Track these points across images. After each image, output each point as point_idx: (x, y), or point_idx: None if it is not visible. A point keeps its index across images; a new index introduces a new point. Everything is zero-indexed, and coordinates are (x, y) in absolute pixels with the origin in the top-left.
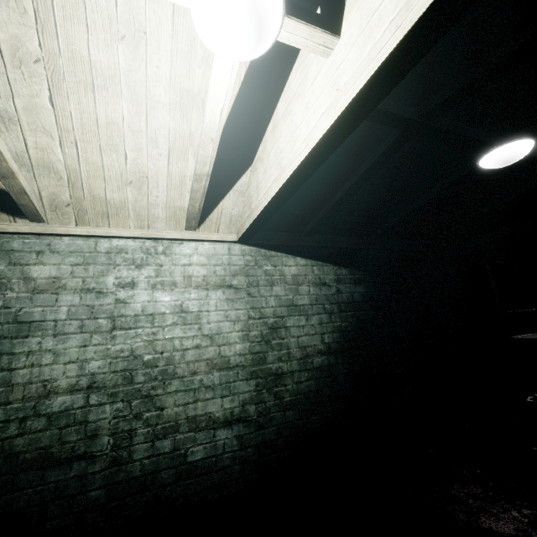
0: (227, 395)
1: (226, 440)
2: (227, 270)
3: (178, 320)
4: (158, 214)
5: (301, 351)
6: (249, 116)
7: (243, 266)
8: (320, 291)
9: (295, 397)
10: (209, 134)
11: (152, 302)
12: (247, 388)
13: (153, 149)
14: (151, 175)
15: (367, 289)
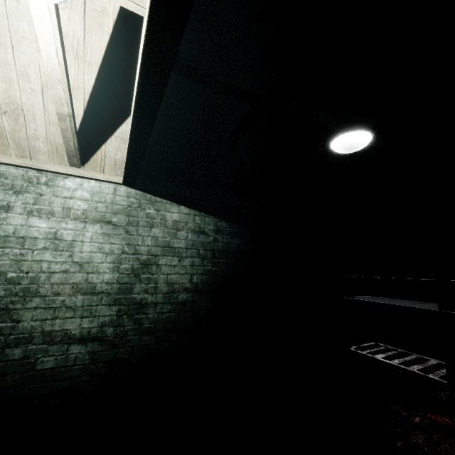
0: (87, 316)
1: (79, 354)
2: (109, 208)
3: (49, 246)
4: (39, 147)
5: (168, 286)
6: (123, 68)
7: (126, 206)
8: (197, 238)
9: (155, 325)
10: (54, 75)
11: (25, 226)
12: (109, 312)
13: (24, 83)
14: (26, 109)
15: (242, 242)
